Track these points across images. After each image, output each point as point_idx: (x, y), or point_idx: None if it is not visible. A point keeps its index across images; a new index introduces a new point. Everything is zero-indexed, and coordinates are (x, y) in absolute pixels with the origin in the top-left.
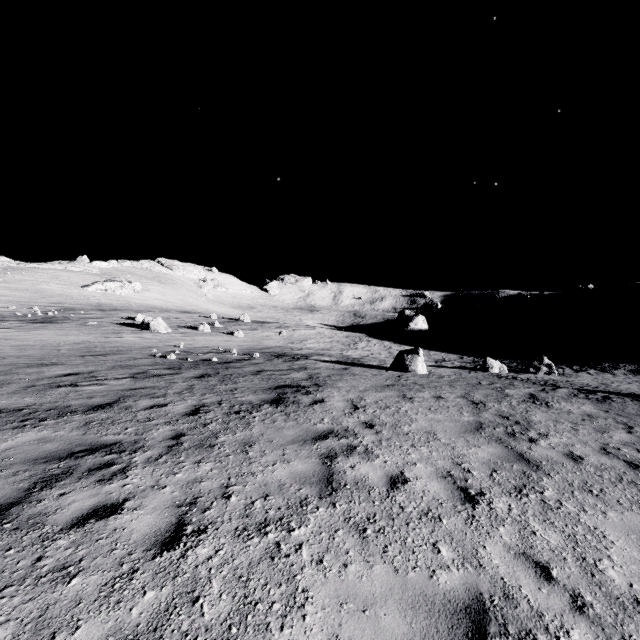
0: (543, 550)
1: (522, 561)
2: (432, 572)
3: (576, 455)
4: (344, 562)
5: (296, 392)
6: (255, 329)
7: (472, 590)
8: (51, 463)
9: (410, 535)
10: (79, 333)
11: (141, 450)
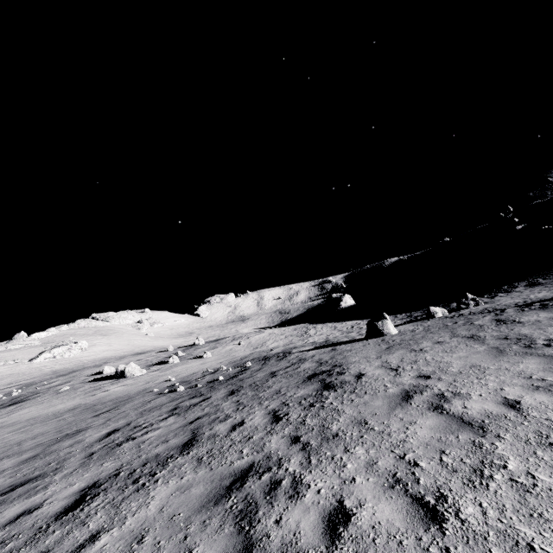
0: None
1: None
2: None
3: None
4: None
5: (331, 376)
6: (215, 347)
7: None
8: (222, 503)
9: None
10: (62, 400)
11: (283, 461)
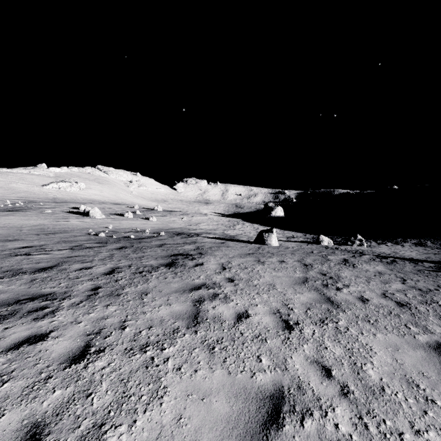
0: (329, 359)
1: (314, 366)
2: (253, 374)
3: (365, 298)
4: (195, 369)
5: (185, 258)
6: (165, 216)
7: (277, 384)
8: (2, 307)
9: (243, 351)
10: (37, 218)
11: (68, 298)
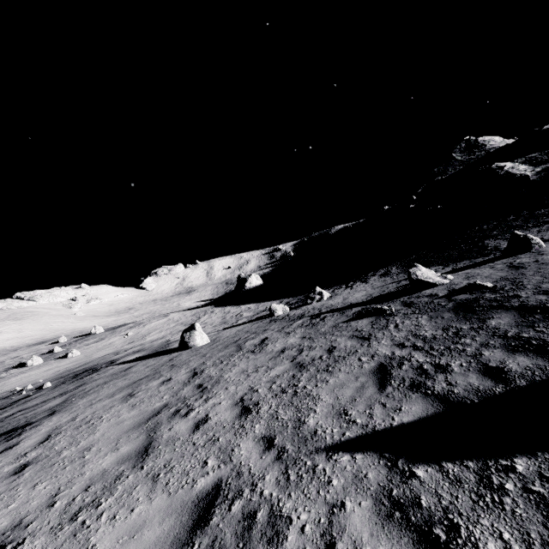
0: None
1: None
2: None
3: (206, 419)
4: None
5: (1, 441)
6: (102, 339)
7: None
8: None
9: None
10: None
11: None
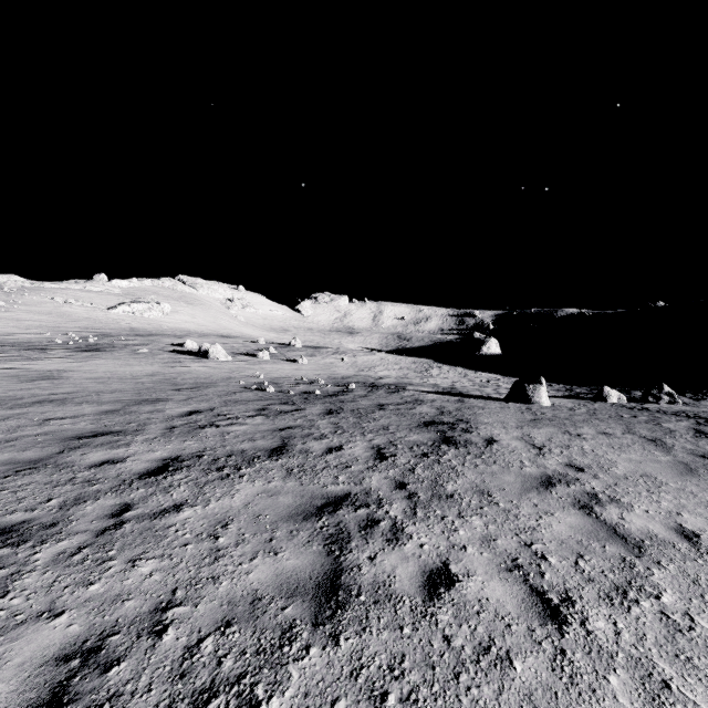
0: None
1: None
2: None
3: None
4: None
5: (453, 430)
6: (313, 355)
7: None
8: (312, 520)
9: None
10: (139, 363)
11: (384, 503)
